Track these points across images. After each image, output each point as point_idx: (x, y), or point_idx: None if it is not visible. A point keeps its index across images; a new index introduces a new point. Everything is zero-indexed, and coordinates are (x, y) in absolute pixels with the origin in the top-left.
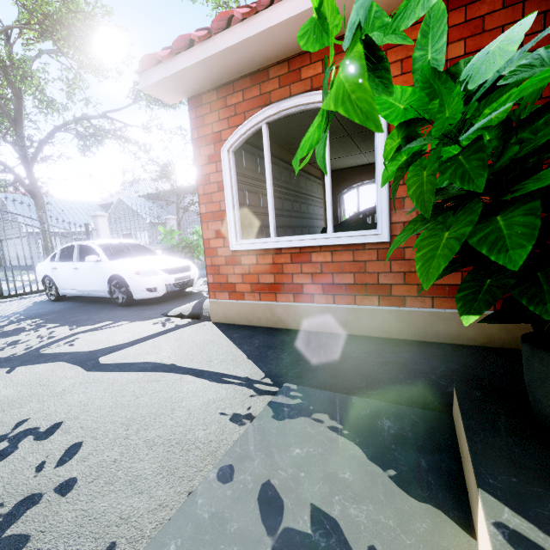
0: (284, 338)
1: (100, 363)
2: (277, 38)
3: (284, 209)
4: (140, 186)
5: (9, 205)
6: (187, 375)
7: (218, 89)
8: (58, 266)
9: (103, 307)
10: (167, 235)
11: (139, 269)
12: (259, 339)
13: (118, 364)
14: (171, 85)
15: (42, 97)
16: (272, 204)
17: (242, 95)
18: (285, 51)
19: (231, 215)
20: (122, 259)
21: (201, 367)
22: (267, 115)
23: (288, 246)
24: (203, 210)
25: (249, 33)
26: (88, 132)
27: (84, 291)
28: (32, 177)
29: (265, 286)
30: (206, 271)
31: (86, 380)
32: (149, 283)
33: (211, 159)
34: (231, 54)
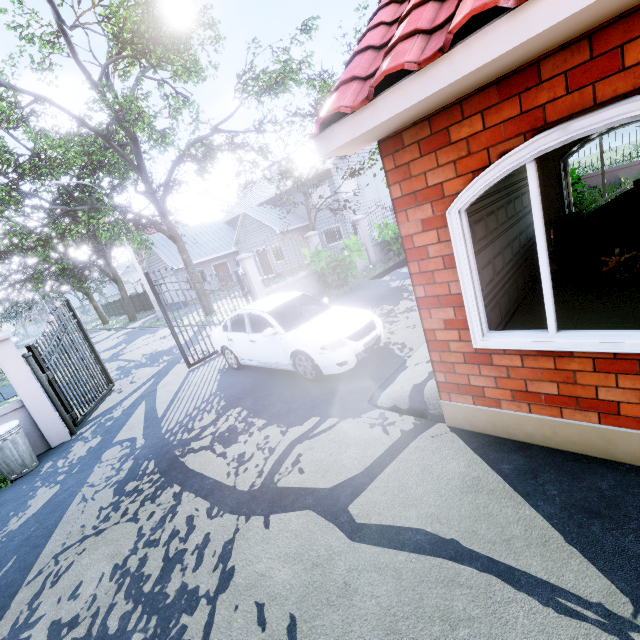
0: (597, 484)
1: (356, 520)
2: (589, 13)
3: (499, 224)
4: (258, 189)
5: (153, 247)
6: (494, 579)
7: (432, 118)
8: (234, 338)
9: (291, 382)
10: (313, 257)
11: (323, 342)
12: (551, 482)
13: (379, 528)
14: (361, 139)
15: (156, 135)
16: (550, 285)
17: (481, 121)
18: (590, 24)
19: (471, 301)
20: (297, 326)
21: (502, 557)
22: (541, 149)
23: (589, 350)
24: (420, 294)
25: (532, 30)
26: (200, 152)
27: (266, 363)
28: (167, 221)
29: (538, 396)
30: (433, 368)
31: (360, 562)
32: (338, 357)
33: (428, 225)
34: (479, 71)
